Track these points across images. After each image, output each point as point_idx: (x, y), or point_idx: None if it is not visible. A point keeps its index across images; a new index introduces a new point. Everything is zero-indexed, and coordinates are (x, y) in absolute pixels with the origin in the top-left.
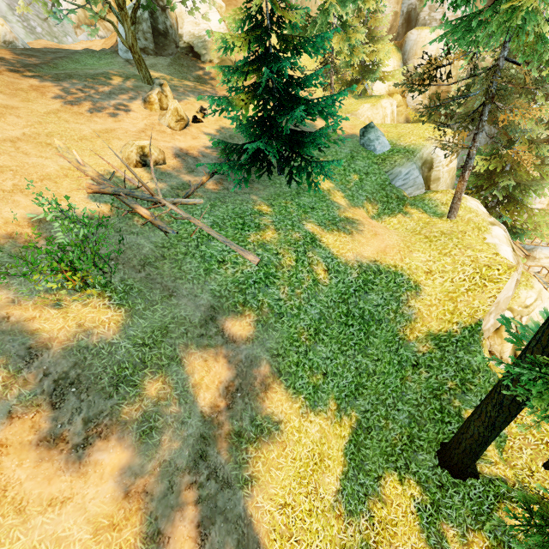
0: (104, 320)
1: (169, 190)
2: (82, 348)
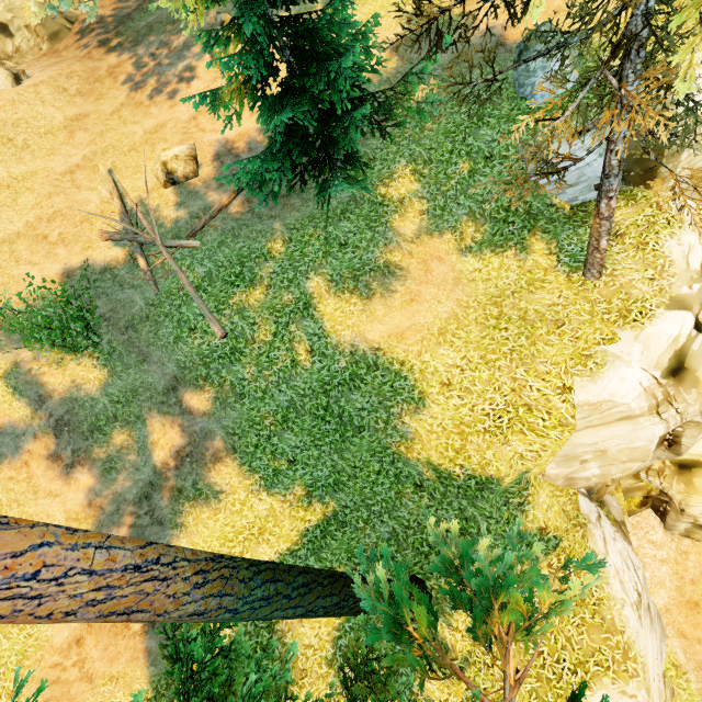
0: (91, 378)
1: (187, 221)
2: (73, 400)
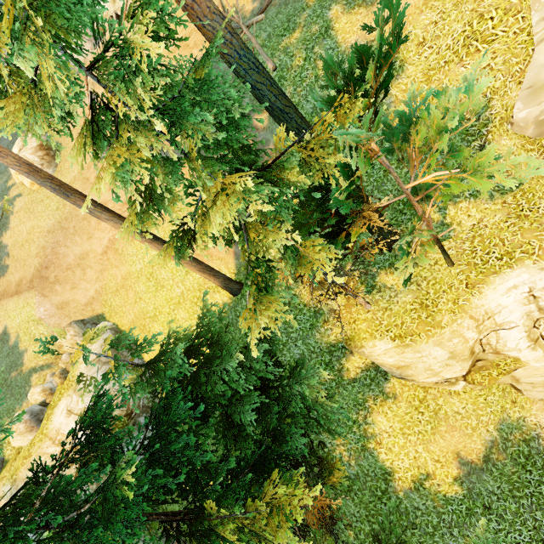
0: None
1: (258, 8)
2: None
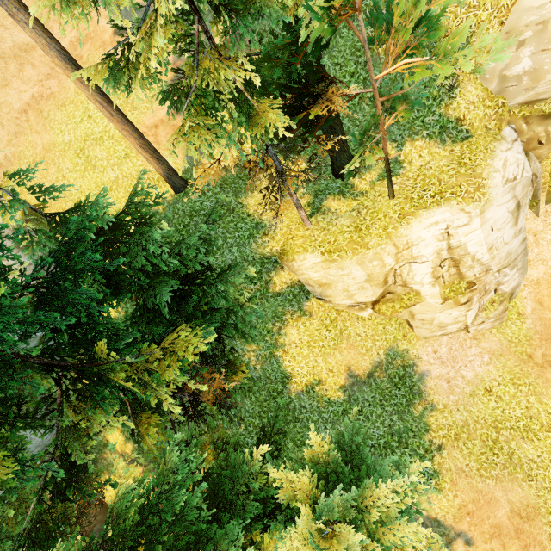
0: None
1: None
2: None
